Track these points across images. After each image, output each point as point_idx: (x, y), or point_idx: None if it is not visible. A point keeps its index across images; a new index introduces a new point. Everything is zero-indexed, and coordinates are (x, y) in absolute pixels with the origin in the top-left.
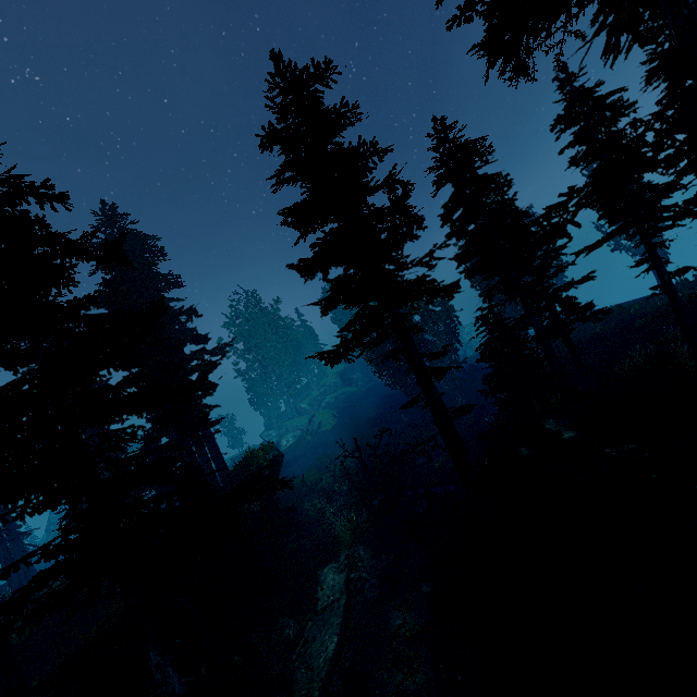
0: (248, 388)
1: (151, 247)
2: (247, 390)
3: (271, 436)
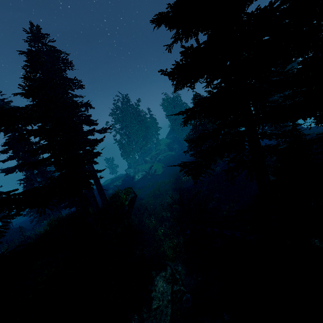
0: (121, 147)
1: (64, 60)
2: (120, 148)
3: (130, 171)
